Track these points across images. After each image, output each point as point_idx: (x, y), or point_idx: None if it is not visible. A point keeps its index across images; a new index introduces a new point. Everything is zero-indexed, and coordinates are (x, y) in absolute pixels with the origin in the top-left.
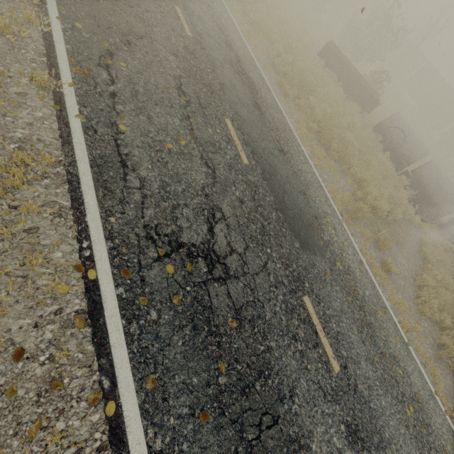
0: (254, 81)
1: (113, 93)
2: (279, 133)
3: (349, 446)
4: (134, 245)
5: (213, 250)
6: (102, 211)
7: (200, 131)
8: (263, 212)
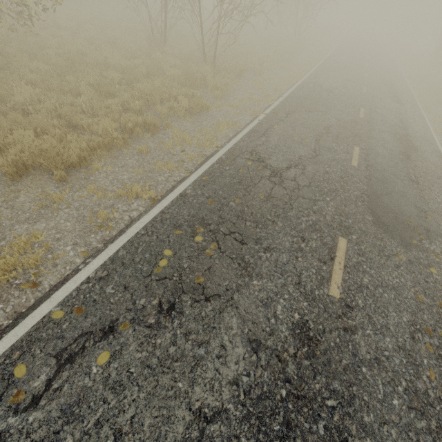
0: (418, 147)
1: (282, 120)
2: (425, 175)
3: (290, 331)
4: (242, 151)
5: (280, 173)
6: (240, 140)
7: (324, 142)
8: (345, 186)
